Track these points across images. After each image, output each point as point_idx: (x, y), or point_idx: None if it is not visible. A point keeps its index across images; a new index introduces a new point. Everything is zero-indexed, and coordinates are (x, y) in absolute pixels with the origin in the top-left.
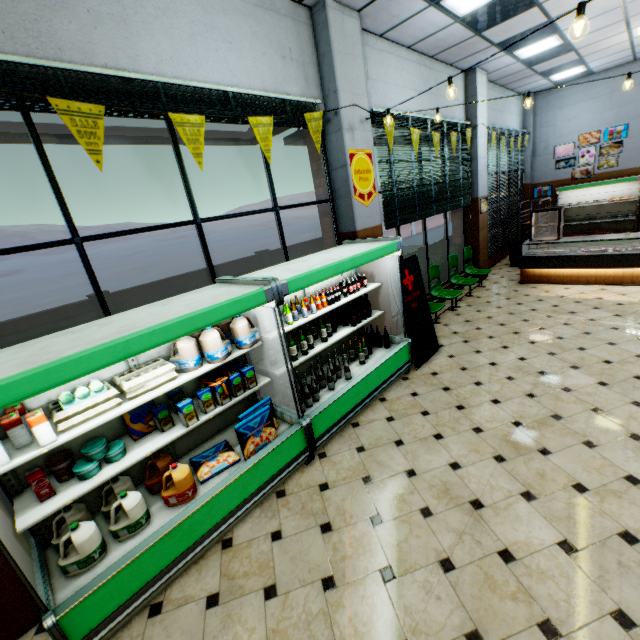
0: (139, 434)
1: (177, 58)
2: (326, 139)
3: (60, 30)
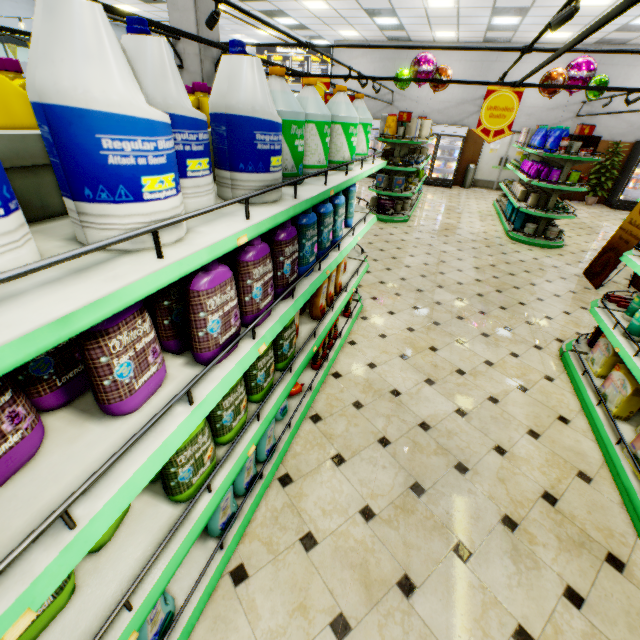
0: None
1: (5, 24)
2: None
3: None
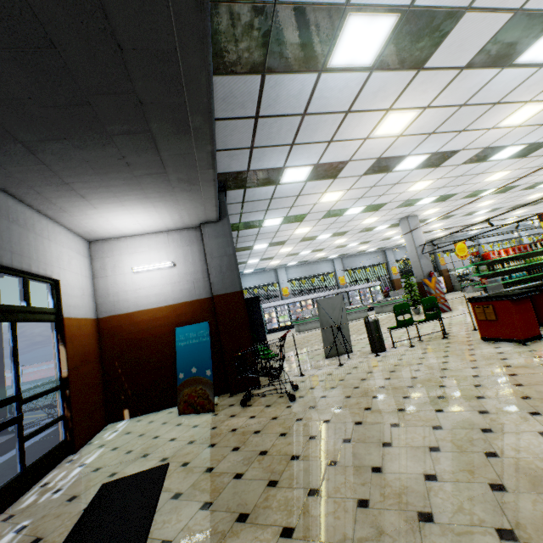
0: (460, 279)
1: None
2: (478, 249)
3: (452, 246)
